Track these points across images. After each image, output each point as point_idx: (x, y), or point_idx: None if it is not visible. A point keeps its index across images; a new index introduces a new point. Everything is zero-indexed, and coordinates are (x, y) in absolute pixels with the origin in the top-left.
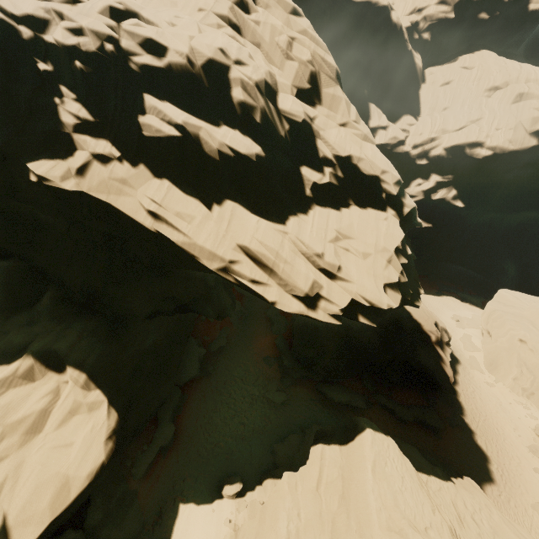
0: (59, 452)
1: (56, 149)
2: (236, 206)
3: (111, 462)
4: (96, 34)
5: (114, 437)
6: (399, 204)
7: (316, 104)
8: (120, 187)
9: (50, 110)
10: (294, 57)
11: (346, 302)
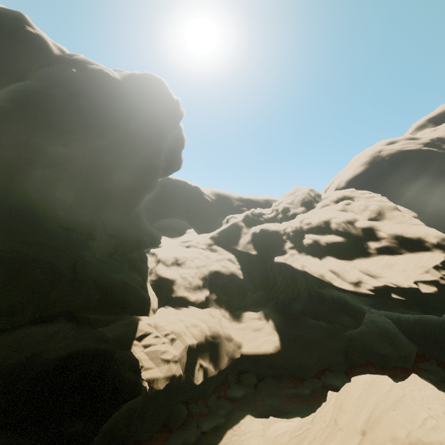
0: (259, 337)
1: (282, 254)
2: (330, 257)
3: (273, 364)
4: (295, 225)
5: (276, 348)
6: (444, 246)
7: (380, 220)
8: (295, 260)
9: (283, 246)
10: (366, 209)
11: (377, 284)
